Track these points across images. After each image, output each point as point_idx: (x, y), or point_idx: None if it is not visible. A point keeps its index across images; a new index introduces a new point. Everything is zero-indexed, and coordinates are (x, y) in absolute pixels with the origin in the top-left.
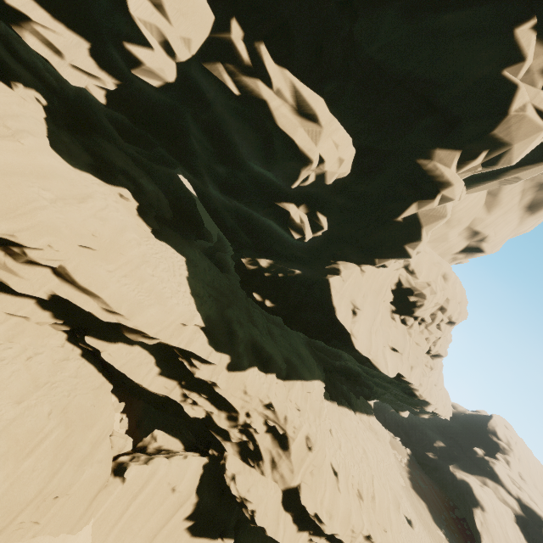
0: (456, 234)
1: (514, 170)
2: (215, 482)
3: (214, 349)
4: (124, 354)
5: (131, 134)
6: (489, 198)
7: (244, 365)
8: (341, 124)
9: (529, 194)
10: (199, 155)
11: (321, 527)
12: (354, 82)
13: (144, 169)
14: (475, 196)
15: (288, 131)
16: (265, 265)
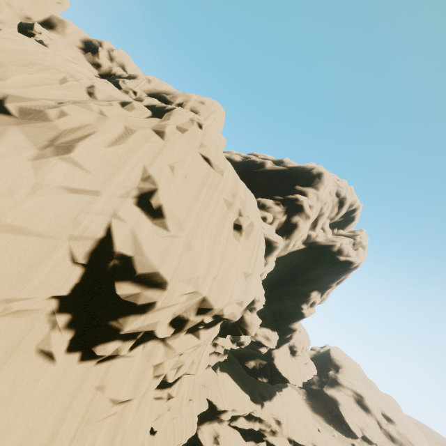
0: None
1: None
2: None
3: (256, 404)
4: (241, 421)
5: None
6: None
7: (263, 404)
8: (273, 329)
9: None
10: None
11: (301, 443)
12: (272, 316)
13: None
14: None
15: (269, 346)
16: (254, 363)
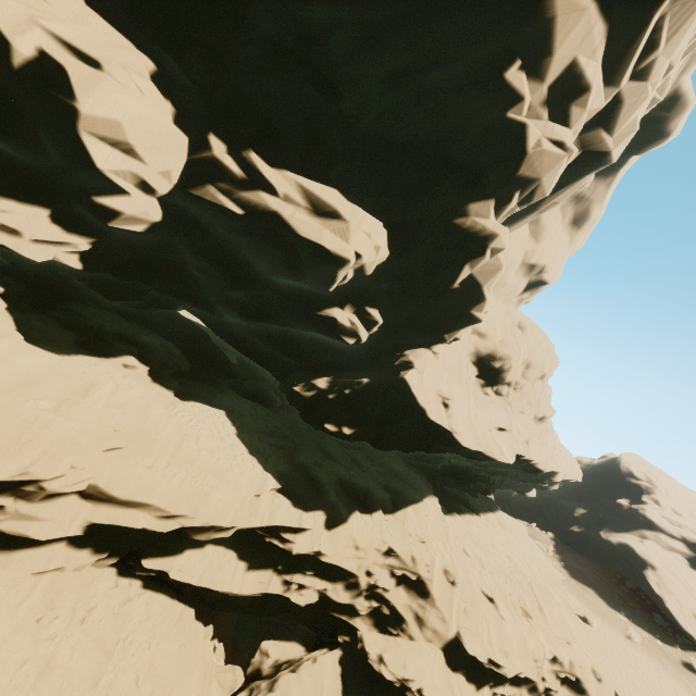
0: (514, 274)
1: (549, 197)
2: (359, 675)
3: (302, 511)
4: (197, 562)
5: (116, 289)
6: (532, 226)
7: (344, 514)
8: (363, 208)
9: (569, 210)
10: (205, 285)
11: (500, 672)
12: (360, 160)
13: (137, 320)
14: (518, 230)
15: (313, 238)
16: (325, 385)
